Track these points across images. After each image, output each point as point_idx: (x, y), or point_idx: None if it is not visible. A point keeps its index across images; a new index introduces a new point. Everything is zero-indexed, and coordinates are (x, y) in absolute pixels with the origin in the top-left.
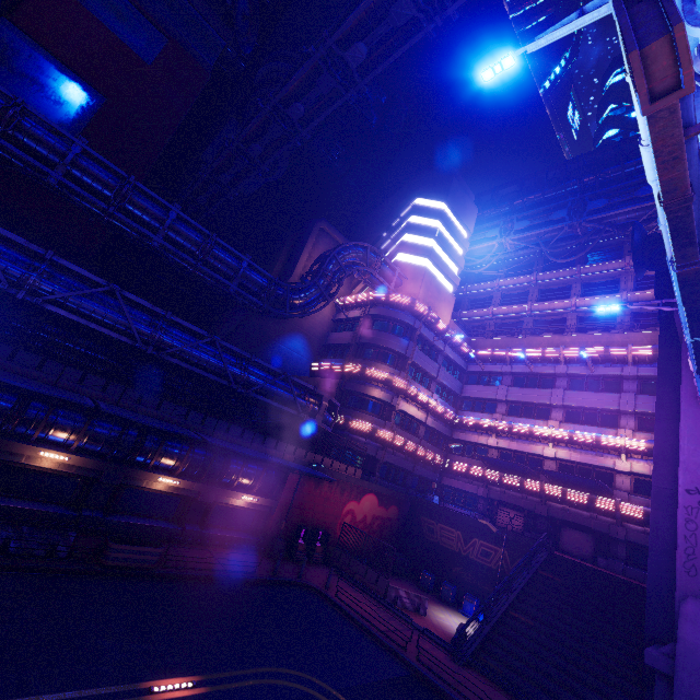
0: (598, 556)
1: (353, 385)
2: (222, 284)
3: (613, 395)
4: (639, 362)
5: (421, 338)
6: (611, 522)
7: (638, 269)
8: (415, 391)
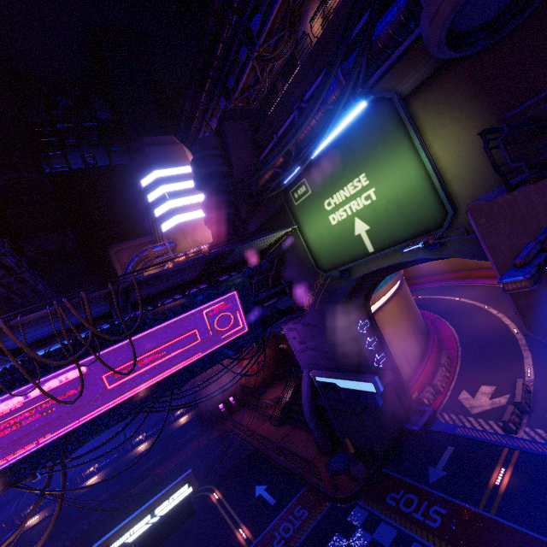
0: None
1: None
2: None
3: None
4: None
5: None
6: None
7: None
8: None
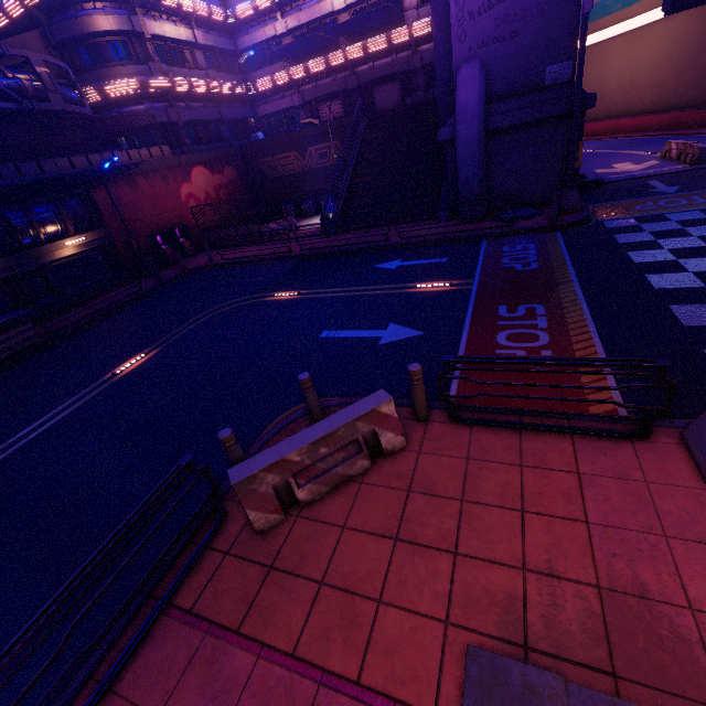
0: (406, 98)
1: (63, 27)
2: None
3: None
4: None
5: None
6: (409, 55)
7: None
8: None
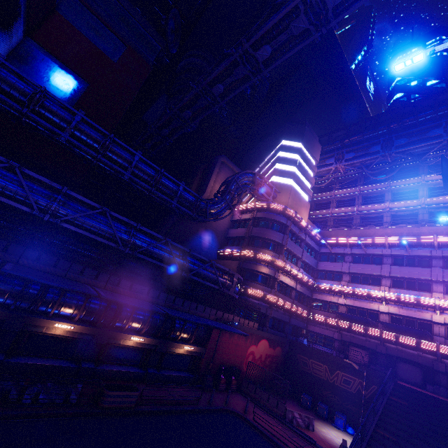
0: (426, 383)
1: (249, 265)
2: (166, 202)
3: (425, 269)
4: (442, 246)
5: (291, 232)
6: (434, 358)
7: (446, 186)
8: (289, 267)
